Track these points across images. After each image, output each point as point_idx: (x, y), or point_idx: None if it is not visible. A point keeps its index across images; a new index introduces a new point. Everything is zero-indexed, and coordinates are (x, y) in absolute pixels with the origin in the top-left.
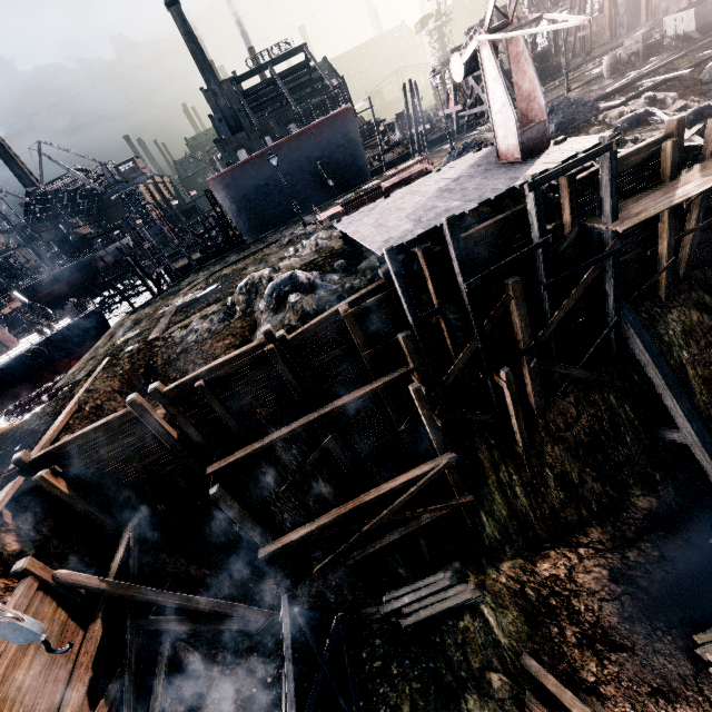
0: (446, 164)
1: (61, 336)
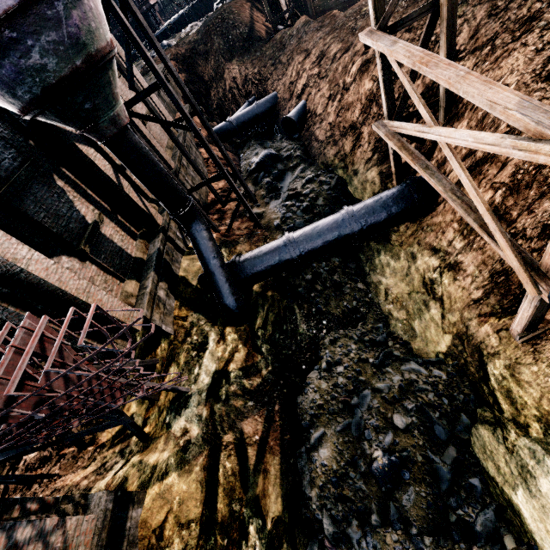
0: None
1: (197, 6)
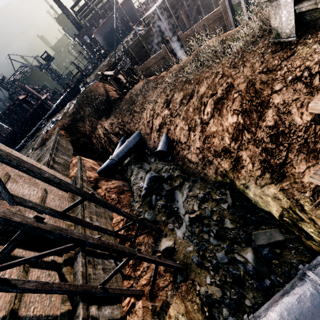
0: None
1: (70, 92)
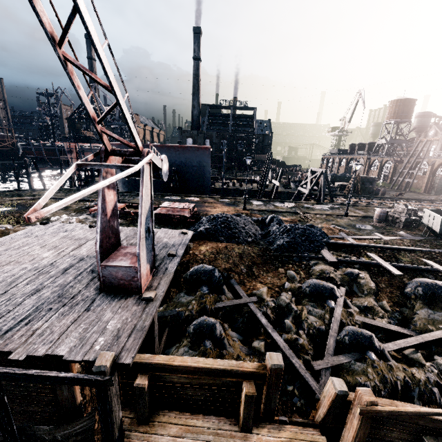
0: (201, 221)
1: None
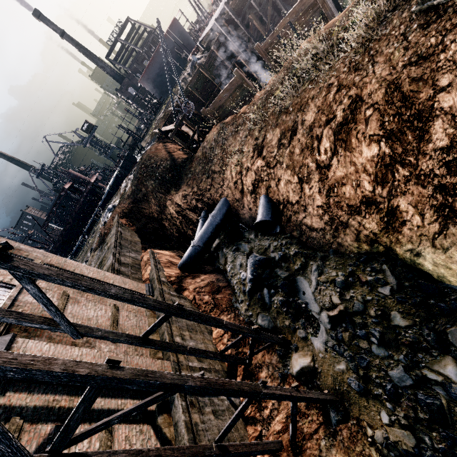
0: None
1: (124, 165)
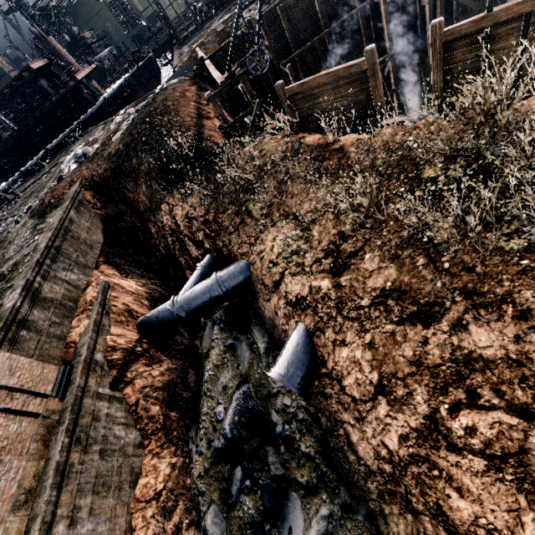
0: None
1: (138, 73)
